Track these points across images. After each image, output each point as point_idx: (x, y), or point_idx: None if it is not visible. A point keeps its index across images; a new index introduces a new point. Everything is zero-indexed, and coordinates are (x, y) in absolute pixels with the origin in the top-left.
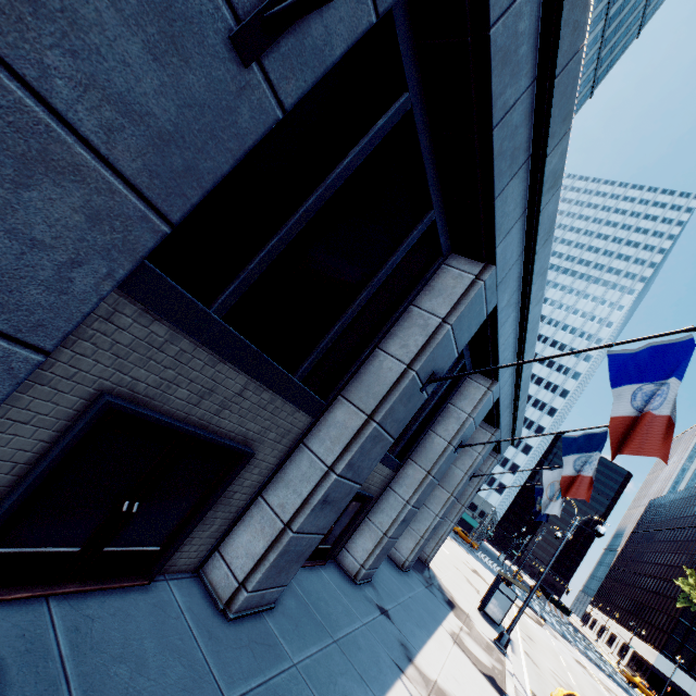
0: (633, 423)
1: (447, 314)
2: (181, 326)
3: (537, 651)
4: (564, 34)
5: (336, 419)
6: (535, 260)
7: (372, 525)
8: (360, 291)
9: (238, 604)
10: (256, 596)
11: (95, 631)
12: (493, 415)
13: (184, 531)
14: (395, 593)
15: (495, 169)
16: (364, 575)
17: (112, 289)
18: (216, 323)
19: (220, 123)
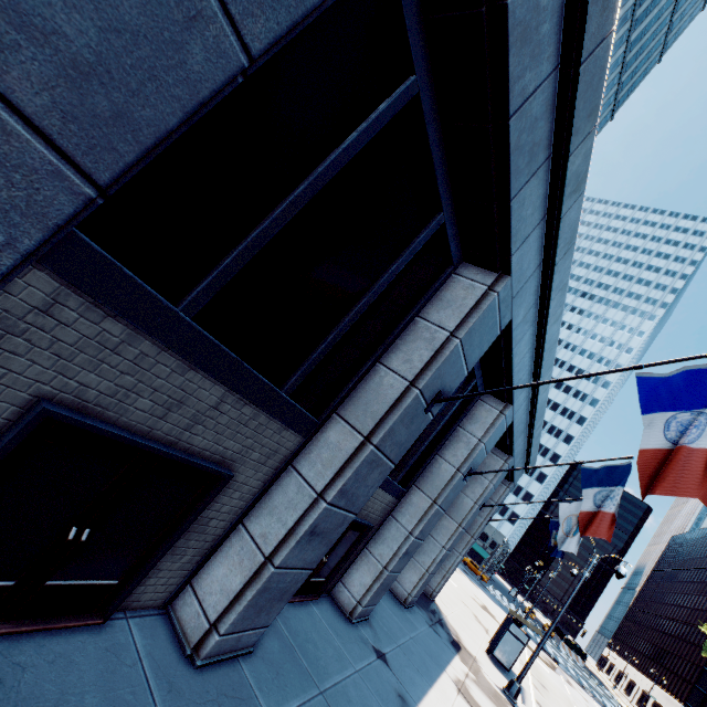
0: (666, 456)
1: (456, 328)
2: (140, 325)
3: (550, 701)
4: (592, 13)
5: (329, 439)
6: (554, 273)
7: (371, 557)
8: (359, 298)
9: (208, 648)
10: (230, 639)
11: (23, 683)
12: (506, 441)
13: (148, 562)
14: (395, 633)
15: (511, 165)
16: (361, 613)
17: (14, 264)
18: (185, 324)
19: (162, 60)
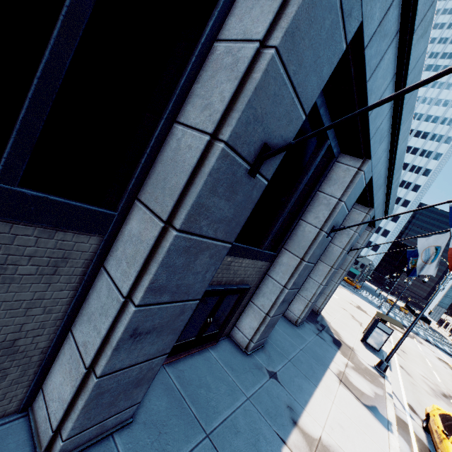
0: None
1: (268, 32)
2: None
3: (409, 362)
4: None
5: (132, 231)
6: None
7: (255, 308)
8: None
9: None
10: (86, 433)
11: None
12: (366, 197)
13: None
14: (286, 350)
15: None
16: (254, 346)
17: None
18: None
19: None
